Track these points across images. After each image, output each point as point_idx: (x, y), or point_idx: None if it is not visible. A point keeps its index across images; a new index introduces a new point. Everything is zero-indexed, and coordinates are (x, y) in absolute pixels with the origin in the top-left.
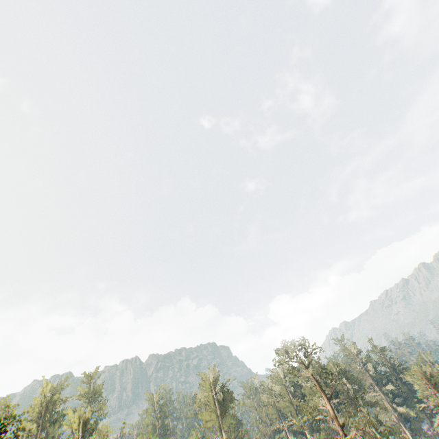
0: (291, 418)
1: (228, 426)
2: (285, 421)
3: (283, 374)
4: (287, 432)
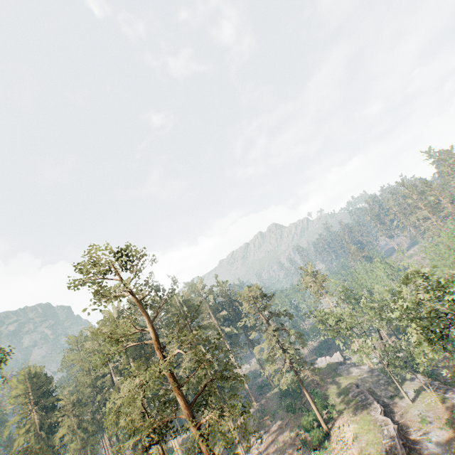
0: (119, 359)
1: (26, 390)
2: (110, 364)
3: (117, 314)
4: (113, 375)
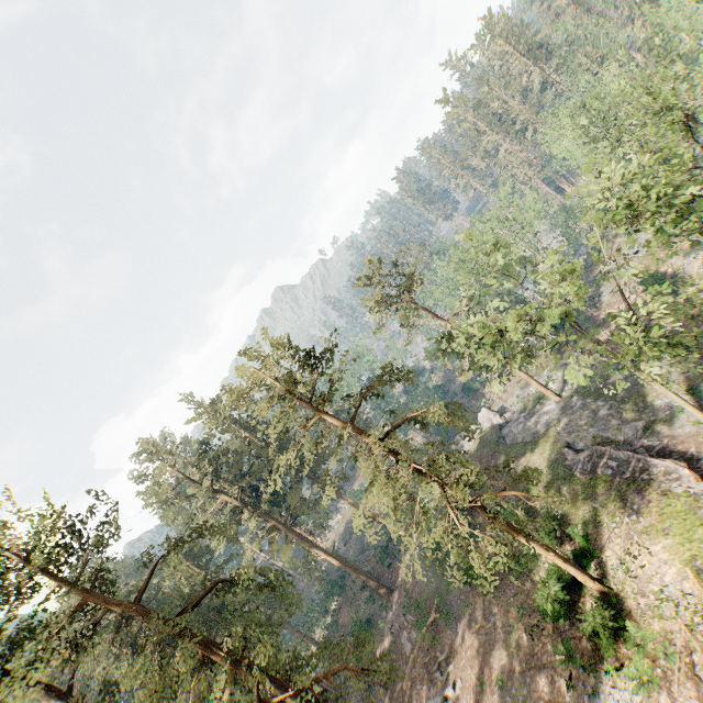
0: None
1: None
2: None
3: None
4: None
